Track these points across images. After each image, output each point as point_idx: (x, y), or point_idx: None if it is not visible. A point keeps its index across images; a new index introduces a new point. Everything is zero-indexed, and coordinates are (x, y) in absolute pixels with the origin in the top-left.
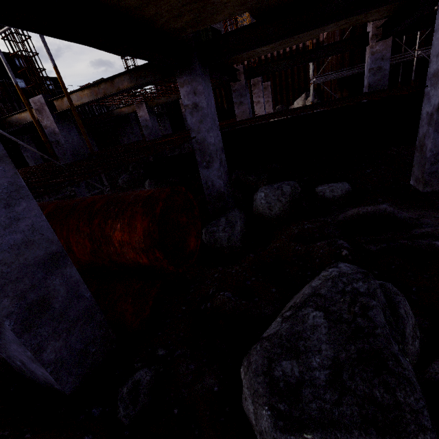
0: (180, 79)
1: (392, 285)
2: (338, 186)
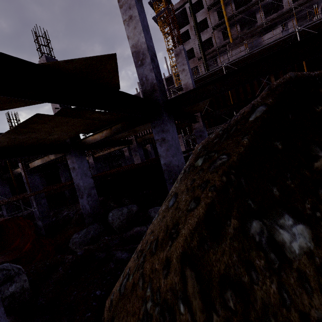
0: (67, 156)
1: (16, 277)
2: (157, 209)
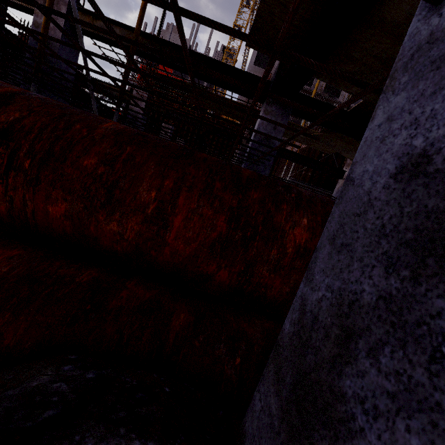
0: (269, 106)
1: None
2: None
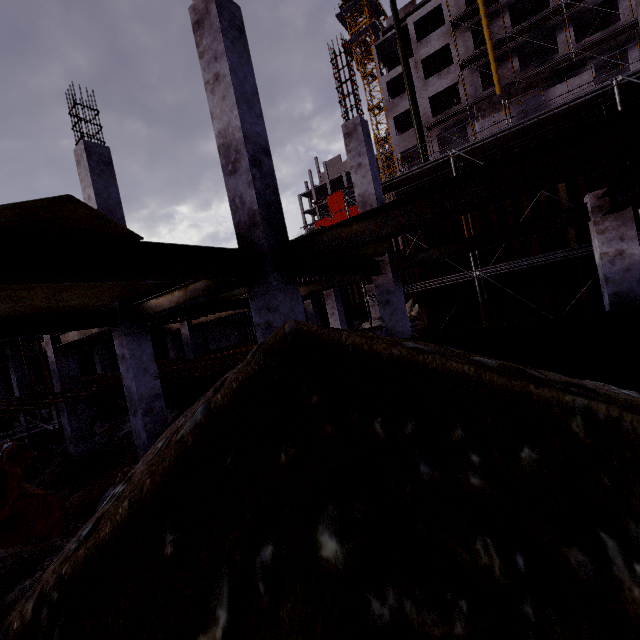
0: (114, 333)
1: None
2: None
